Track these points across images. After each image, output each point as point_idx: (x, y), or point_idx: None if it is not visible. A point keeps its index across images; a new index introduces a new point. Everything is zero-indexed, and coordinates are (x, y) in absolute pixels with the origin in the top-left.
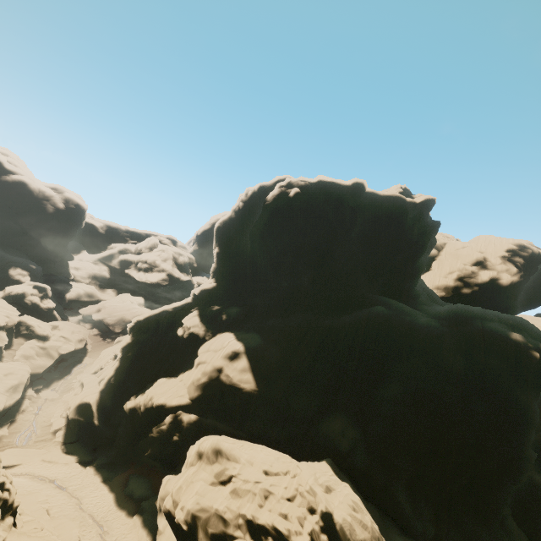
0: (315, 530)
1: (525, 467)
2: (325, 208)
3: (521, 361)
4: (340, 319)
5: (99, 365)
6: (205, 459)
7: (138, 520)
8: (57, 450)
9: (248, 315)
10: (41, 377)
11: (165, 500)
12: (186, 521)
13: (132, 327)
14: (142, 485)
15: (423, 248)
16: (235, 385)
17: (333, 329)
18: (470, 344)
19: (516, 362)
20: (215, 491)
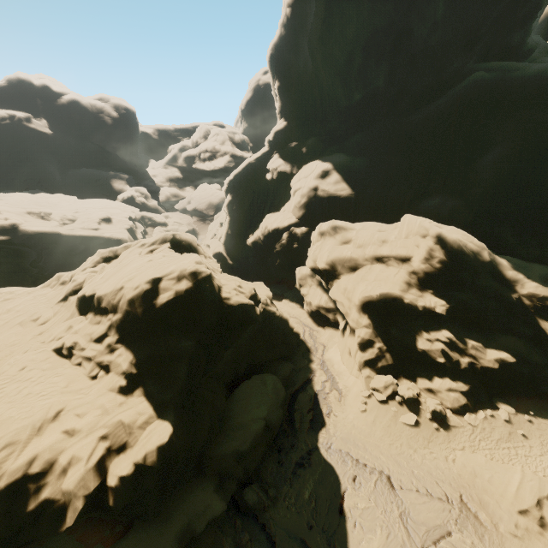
0: (428, 244)
1: None
2: None
3: None
4: (428, 108)
5: (212, 233)
6: (327, 234)
7: (286, 301)
8: None
9: (326, 143)
10: None
11: (306, 261)
12: (326, 263)
13: (226, 189)
14: (280, 288)
15: None
16: (332, 195)
17: (421, 121)
18: None
19: None
20: (341, 247)
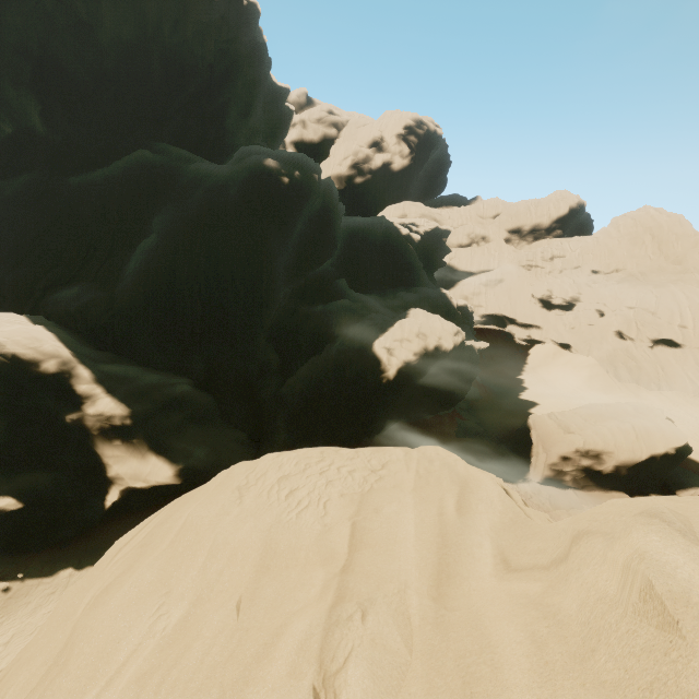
0: None
1: (265, 288)
2: None
3: (270, 188)
4: (92, 174)
5: None
6: None
7: None
8: None
9: None
10: None
11: None
12: None
13: None
14: None
15: (226, 76)
16: None
17: (81, 187)
18: (232, 180)
19: (266, 190)
20: None
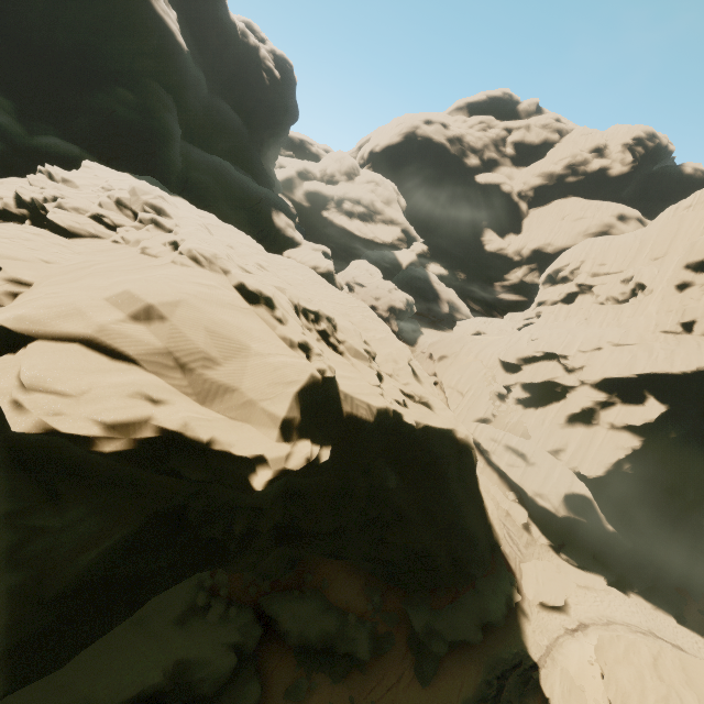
0: None
1: None
2: None
3: None
4: None
5: (487, 410)
6: None
7: None
8: (559, 560)
9: None
10: None
11: None
12: None
13: (626, 377)
14: None
15: None
16: None
17: None
18: None
19: None
20: None
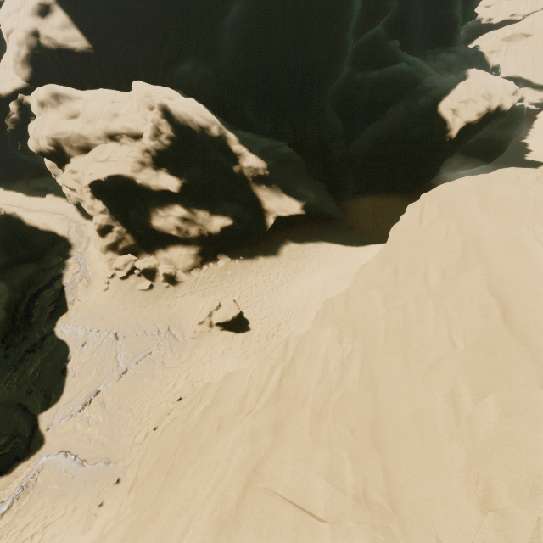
0: (156, 118)
1: (341, 54)
2: None
3: None
4: None
5: None
6: (48, 104)
7: (50, 196)
8: None
9: None
10: None
11: (28, 142)
12: (50, 144)
13: None
14: (43, 181)
15: None
16: (62, 46)
17: None
18: None
19: None
20: (67, 122)
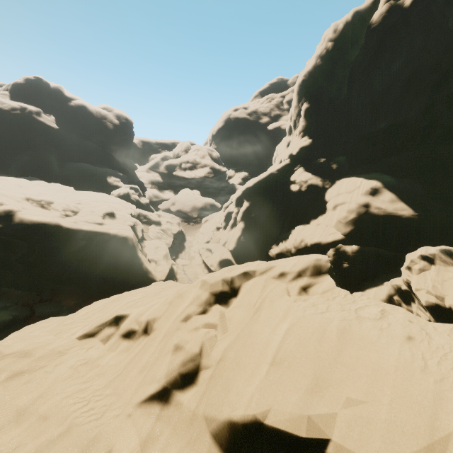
0: None
1: None
2: (446, 13)
3: None
4: None
5: (208, 236)
6: (441, 263)
7: None
8: None
9: (352, 163)
10: (170, 251)
11: (423, 297)
12: None
13: (239, 196)
14: None
15: None
16: (391, 214)
17: None
18: None
19: None
20: None
